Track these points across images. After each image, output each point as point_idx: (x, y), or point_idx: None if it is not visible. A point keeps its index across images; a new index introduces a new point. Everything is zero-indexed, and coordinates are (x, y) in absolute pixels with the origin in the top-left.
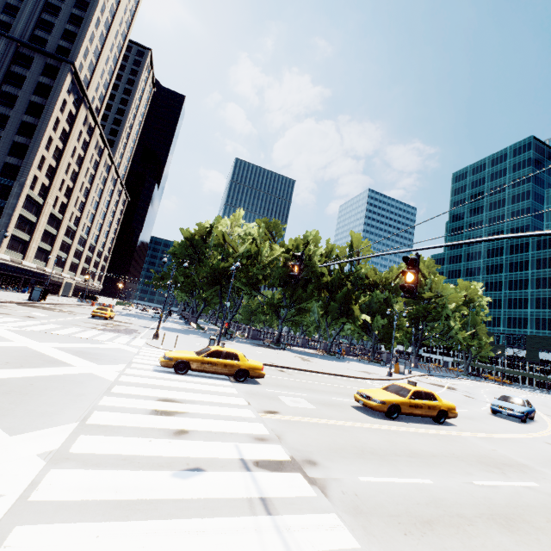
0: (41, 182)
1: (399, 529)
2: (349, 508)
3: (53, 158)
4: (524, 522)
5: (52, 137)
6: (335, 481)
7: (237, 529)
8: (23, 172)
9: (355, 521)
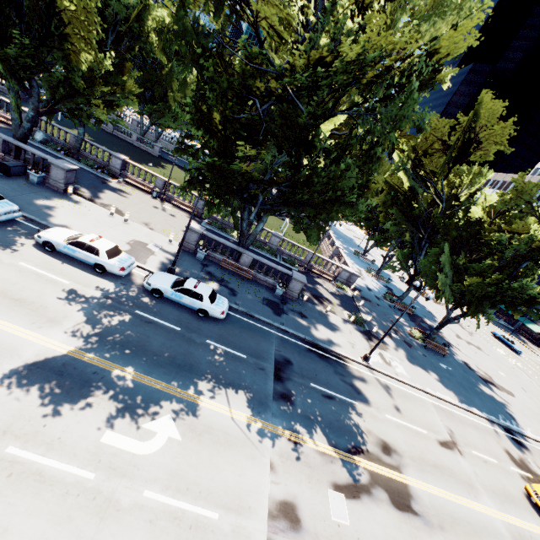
0: None
1: None
2: None
3: None
4: None
5: None
6: None
7: None
8: None
9: None
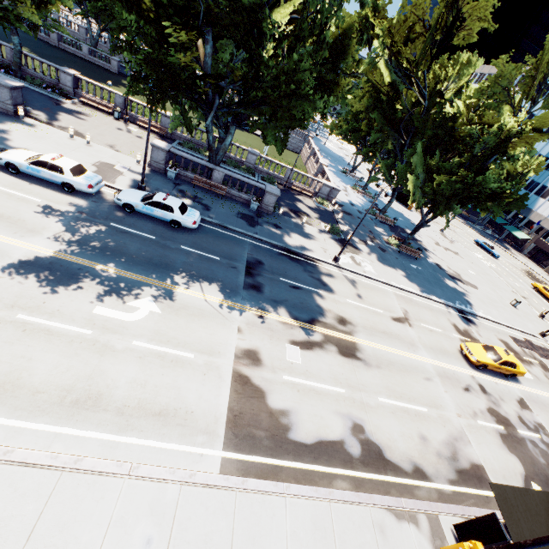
0: None
1: None
2: None
3: None
4: None
5: None
6: None
7: None
8: None
9: None
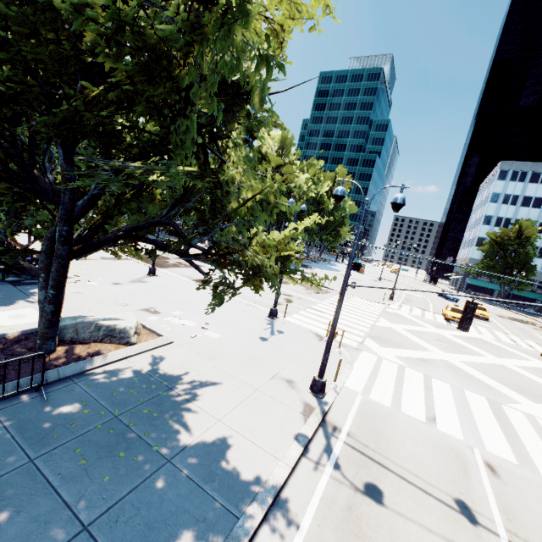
0: None
1: None
2: None
3: None
4: None
5: None
6: None
7: None
8: None
9: None
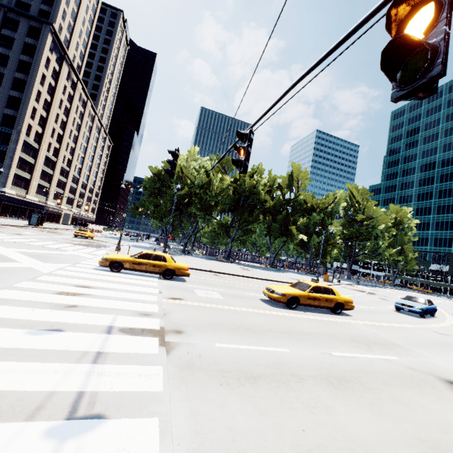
0: (35, 130)
1: (218, 381)
2: (182, 363)
3: (44, 110)
4: (358, 383)
5: (41, 91)
6: (188, 345)
7: (46, 372)
8: (19, 121)
9: (179, 373)
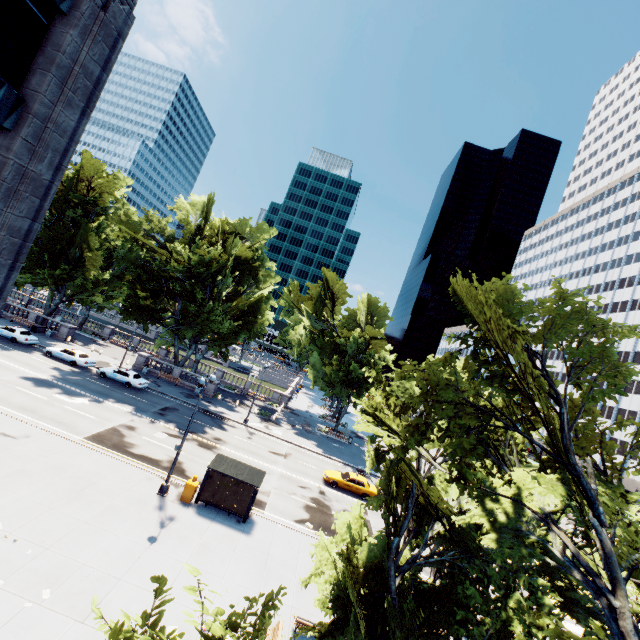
0: None
1: None
2: None
3: None
4: None
5: None
6: None
7: None
8: None
9: None
